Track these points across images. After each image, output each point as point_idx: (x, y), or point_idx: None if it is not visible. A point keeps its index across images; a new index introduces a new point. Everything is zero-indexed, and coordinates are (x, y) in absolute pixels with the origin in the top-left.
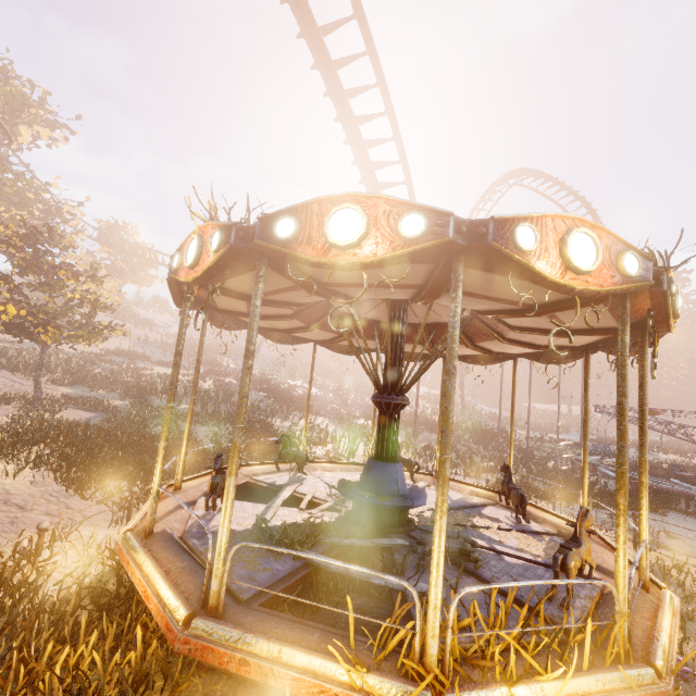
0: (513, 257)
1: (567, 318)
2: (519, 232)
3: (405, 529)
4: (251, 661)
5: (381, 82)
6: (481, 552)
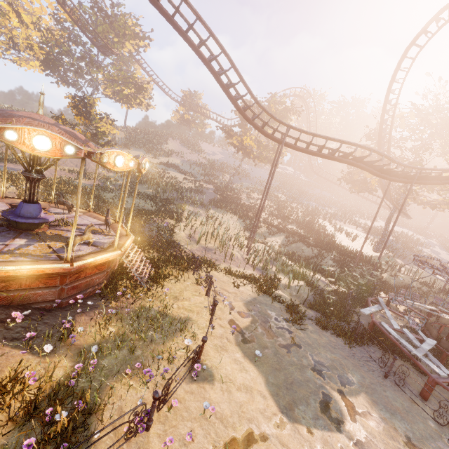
0: None
1: None
2: None
3: (15, 229)
4: None
5: None
6: (2, 241)
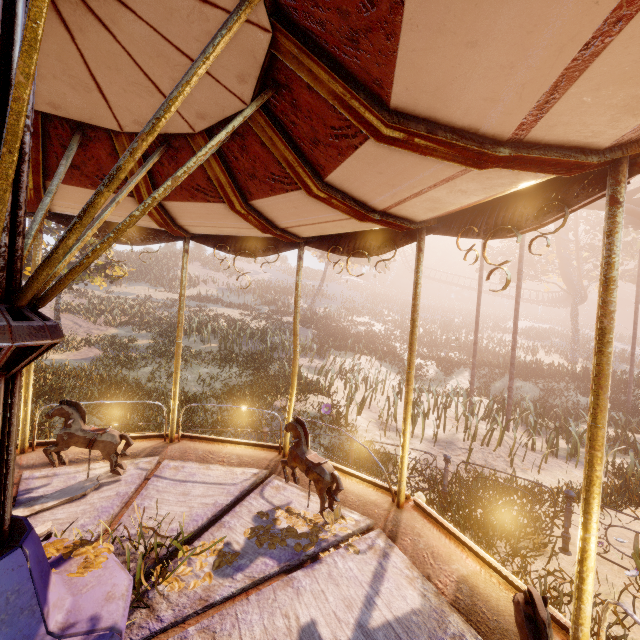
0: None
1: None
2: None
3: None
4: None
5: None
6: None
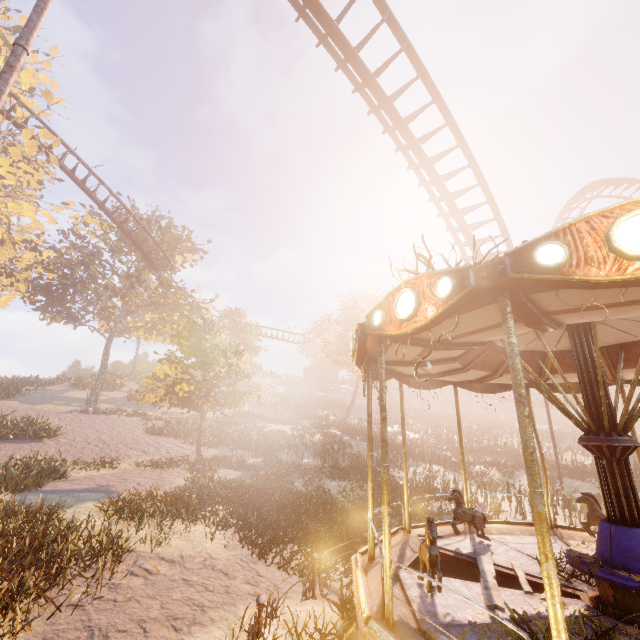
0: None
1: None
2: None
3: None
4: None
5: (461, 142)
6: None
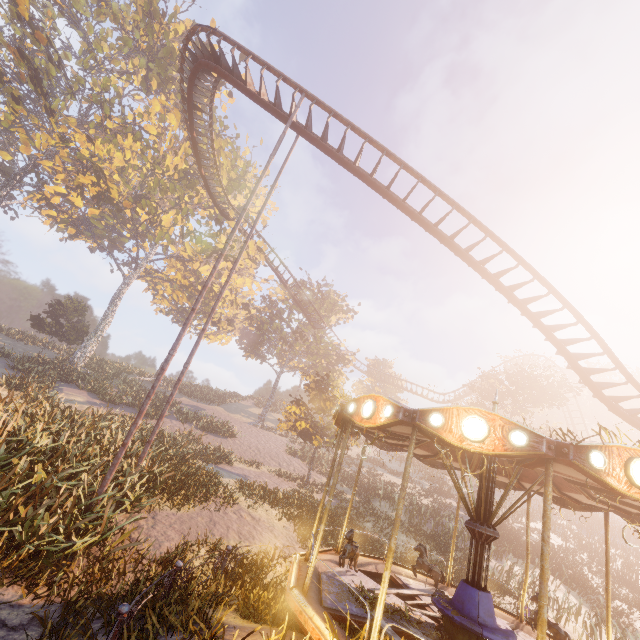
0: (428, 429)
1: (573, 475)
2: (432, 417)
3: None
4: (303, 613)
5: (520, 263)
6: None
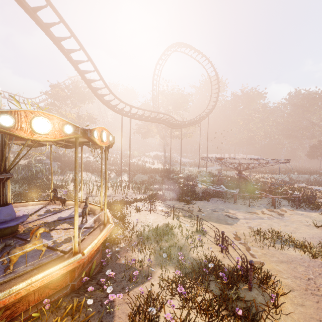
0: None
1: None
2: None
3: (1, 238)
4: None
5: None
6: None
